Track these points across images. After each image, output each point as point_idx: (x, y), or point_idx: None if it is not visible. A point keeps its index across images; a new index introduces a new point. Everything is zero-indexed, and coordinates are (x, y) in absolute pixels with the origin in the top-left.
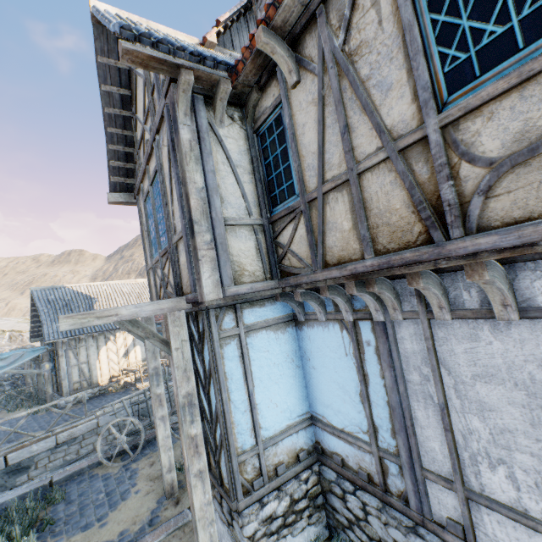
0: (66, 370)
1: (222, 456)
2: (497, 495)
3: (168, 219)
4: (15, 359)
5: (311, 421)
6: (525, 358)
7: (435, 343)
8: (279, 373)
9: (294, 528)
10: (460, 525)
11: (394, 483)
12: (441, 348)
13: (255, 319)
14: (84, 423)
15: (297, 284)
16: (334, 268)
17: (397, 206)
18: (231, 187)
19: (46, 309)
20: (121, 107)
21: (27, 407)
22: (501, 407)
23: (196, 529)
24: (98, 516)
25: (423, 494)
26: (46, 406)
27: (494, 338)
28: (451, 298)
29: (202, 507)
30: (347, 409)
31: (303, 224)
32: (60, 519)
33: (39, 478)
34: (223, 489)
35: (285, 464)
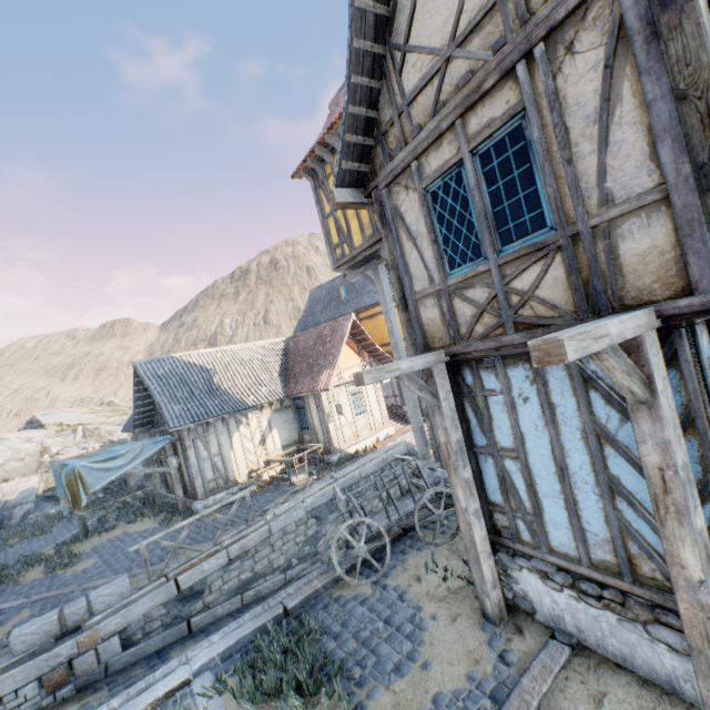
0: (197, 466)
1: None
2: None
3: (577, 186)
4: (135, 455)
5: None
6: None
7: None
8: None
9: None
10: None
11: None
12: None
13: None
14: (254, 532)
15: None
16: None
17: None
18: None
19: (158, 387)
20: (373, 38)
21: (150, 517)
22: None
23: None
24: (404, 653)
25: None
26: (208, 512)
27: None
28: None
29: None
30: None
31: None
32: (346, 660)
33: (260, 606)
34: None
35: None
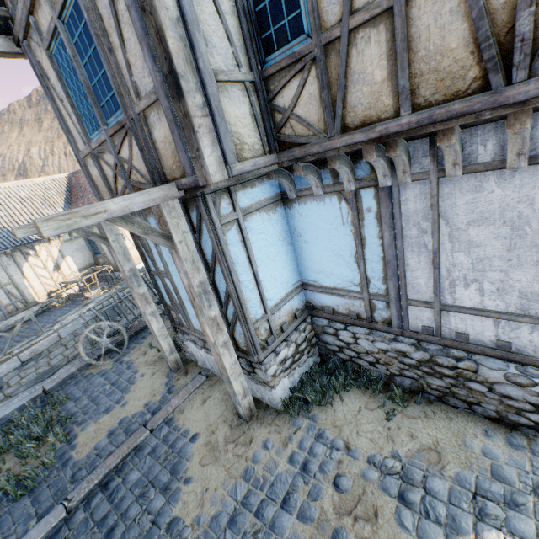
0: None
1: (236, 329)
2: (465, 303)
3: (120, 76)
4: None
5: (302, 287)
6: (519, 200)
7: (439, 199)
8: (274, 251)
9: (299, 362)
10: (431, 328)
11: (379, 315)
12: (444, 203)
13: (249, 202)
14: (44, 339)
15: (305, 155)
16: (357, 132)
17: (453, 45)
18: (212, 20)
19: None
20: None
21: None
22: (486, 242)
23: (228, 382)
24: (115, 400)
25: (405, 316)
26: None
27: (497, 187)
28: (465, 154)
29: (232, 367)
30: (341, 271)
31: (315, 78)
32: (77, 412)
33: (28, 392)
34: (240, 351)
35: (287, 323)
